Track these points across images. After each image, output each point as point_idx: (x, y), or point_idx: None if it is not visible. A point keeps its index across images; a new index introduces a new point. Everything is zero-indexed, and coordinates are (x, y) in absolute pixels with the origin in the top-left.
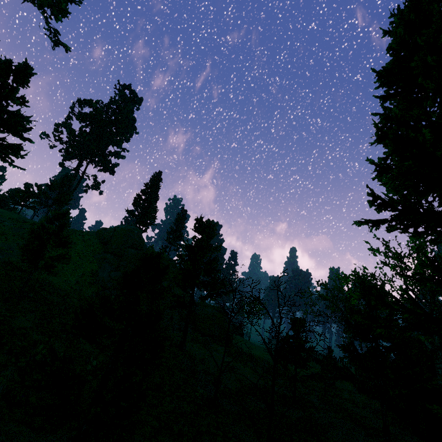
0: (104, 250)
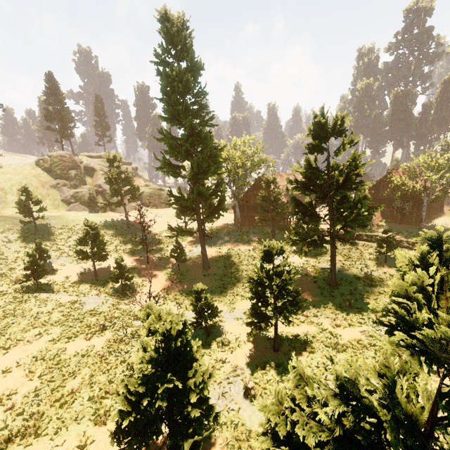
0: (52, 177)
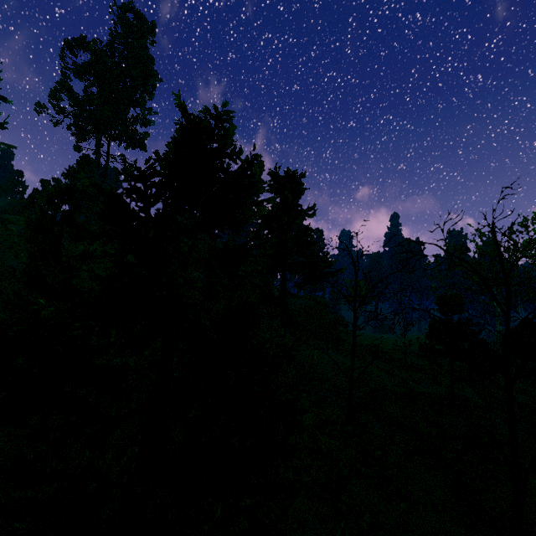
0: None
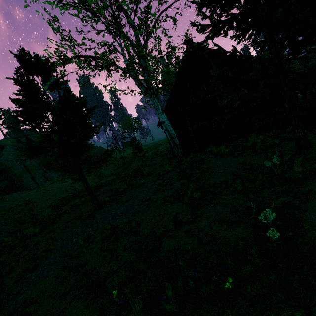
0: None
